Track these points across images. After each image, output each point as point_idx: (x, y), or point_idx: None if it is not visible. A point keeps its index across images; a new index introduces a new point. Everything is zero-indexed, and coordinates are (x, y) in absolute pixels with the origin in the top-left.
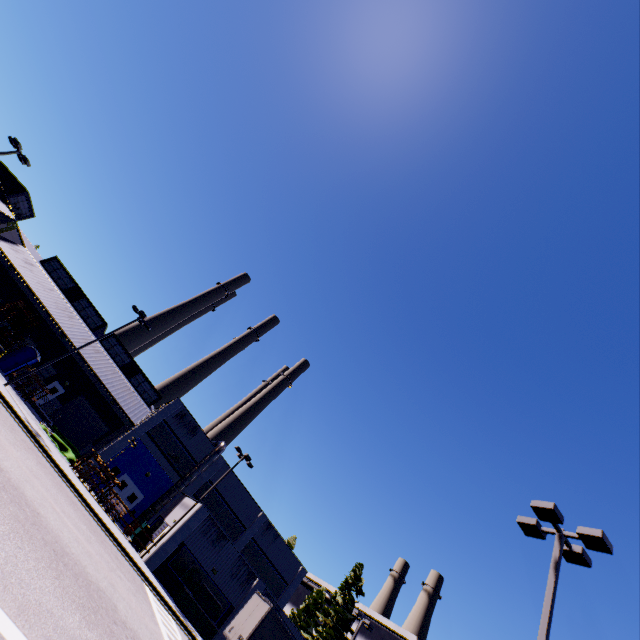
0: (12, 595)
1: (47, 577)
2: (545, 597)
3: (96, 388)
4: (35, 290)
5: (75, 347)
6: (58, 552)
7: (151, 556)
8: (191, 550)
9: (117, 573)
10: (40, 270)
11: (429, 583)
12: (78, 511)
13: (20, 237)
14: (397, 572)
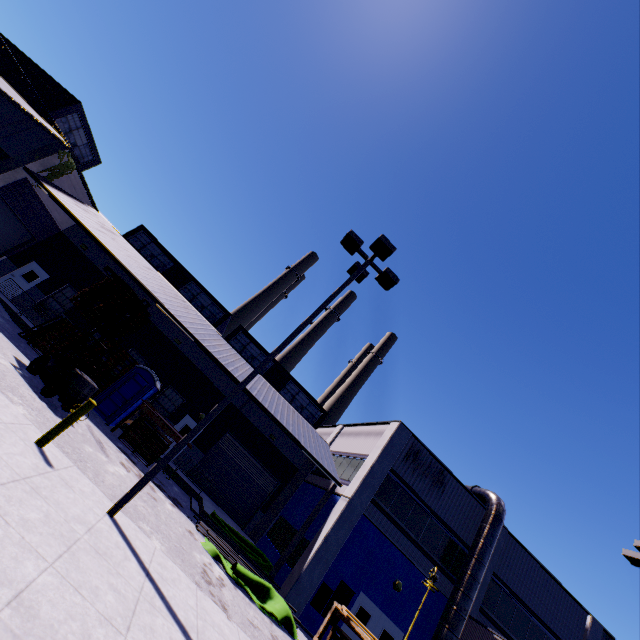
0: None
1: None
2: None
3: (244, 417)
4: (126, 265)
5: (212, 356)
6: None
7: None
8: None
9: None
10: (125, 242)
11: None
12: None
13: (85, 189)
14: None
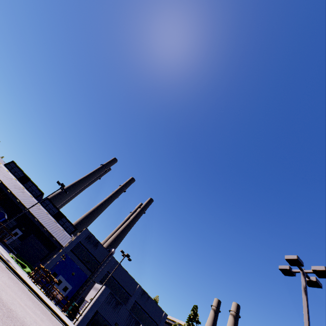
0: None
1: None
2: (303, 309)
3: (40, 229)
4: (2, 180)
5: (26, 208)
6: None
7: (79, 322)
8: (102, 314)
9: None
10: (4, 169)
11: (233, 310)
12: (34, 303)
13: None
14: (215, 306)
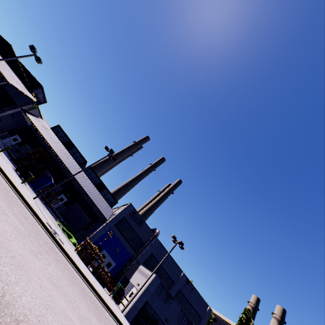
0: None
1: None
2: None
3: (83, 198)
4: (49, 142)
5: (72, 174)
6: None
7: (128, 311)
8: (151, 306)
9: None
10: (51, 132)
11: (277, 313)
12: (87, 299)
13: (39, 113)
14: (253, 304)
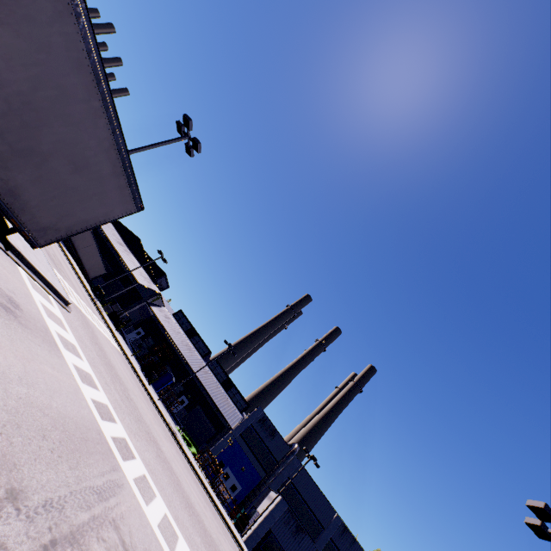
0: (172, 510)
1: (185, 512)
2: None
3: (206, 399)
4: (171, 335)
5: (193, 371)
6: (189, 504)
7: (248, 537)
8: (277, 537)
9: (223, 536)
10: (173, 320)
11: None
12: (199, 488)
13: (162, 302)
14: None
